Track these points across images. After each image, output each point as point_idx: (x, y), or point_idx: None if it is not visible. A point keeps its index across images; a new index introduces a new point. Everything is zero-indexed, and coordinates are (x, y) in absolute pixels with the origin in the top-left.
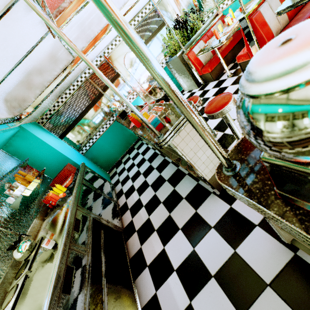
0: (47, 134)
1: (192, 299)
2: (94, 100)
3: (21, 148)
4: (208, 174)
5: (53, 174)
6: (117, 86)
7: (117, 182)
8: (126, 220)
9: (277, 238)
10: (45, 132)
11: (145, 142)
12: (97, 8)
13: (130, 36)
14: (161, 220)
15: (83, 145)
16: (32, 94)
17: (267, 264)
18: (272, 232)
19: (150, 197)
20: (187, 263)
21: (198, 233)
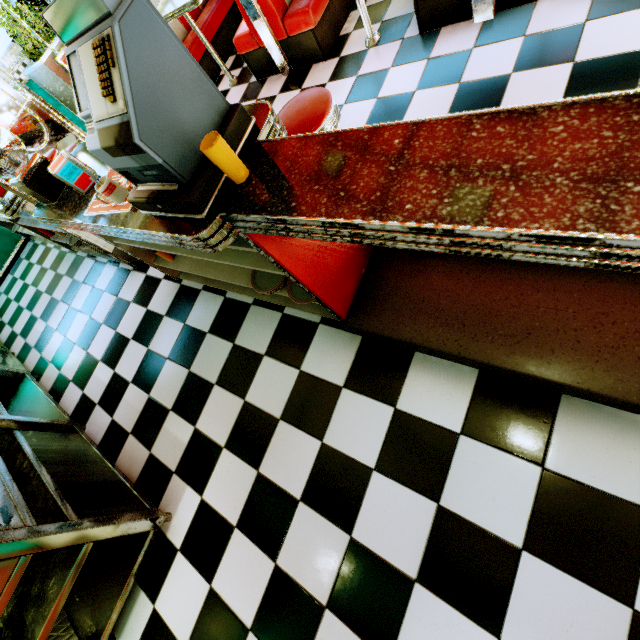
0: None
1: (116, 367)
2: None
3: None
4: (107, 245)
5: None
6: None
7: (0, 328)
8: (31, 362)
9: (173, 281)
10: None
11: (41, 242)
12: None
13: None
14: (81, 330)
15: None
16: None
17: (166, 302)
18: (171, 278)
19: (64, 314)
20: (111, 347)
21: (119, 316)
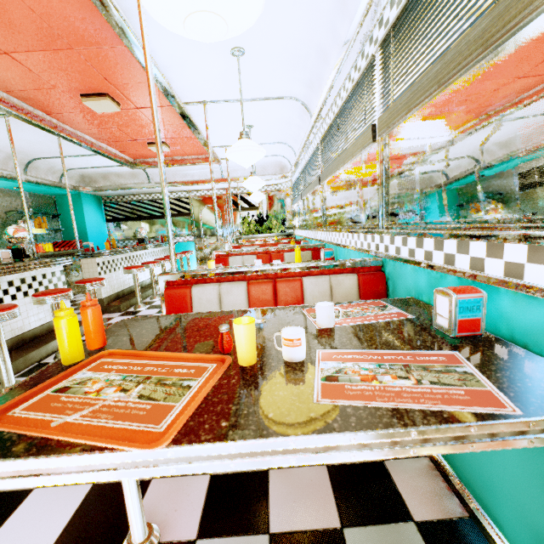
0: (97, 211)
1: None
2: (156, 216)
3: (66, 205)
4: None
5: (68, 238)
6: (183, 221)
7: None
8: None
9: None
10: (98, 208)
11: None
12: (185, 169)
13: (25, 211)
14: None
15: (118, 240)
16: (104, 182)
17: None
18: None
19: None
20: None
21: None
